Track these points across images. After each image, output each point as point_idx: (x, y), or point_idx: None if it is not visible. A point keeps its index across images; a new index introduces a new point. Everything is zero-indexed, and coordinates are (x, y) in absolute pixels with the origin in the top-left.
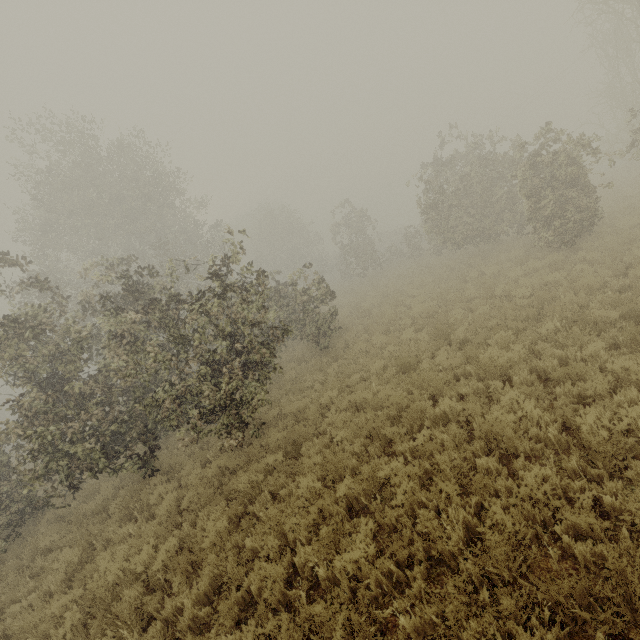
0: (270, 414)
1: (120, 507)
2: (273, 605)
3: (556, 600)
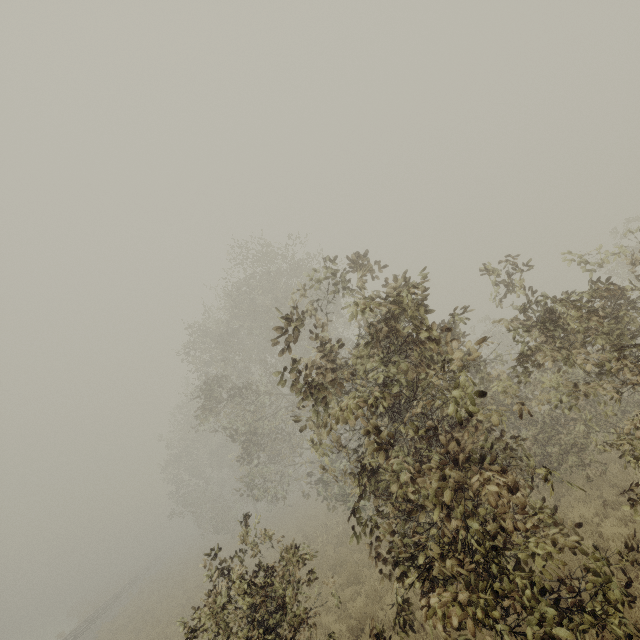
0: None
1: None
2: None
3: None
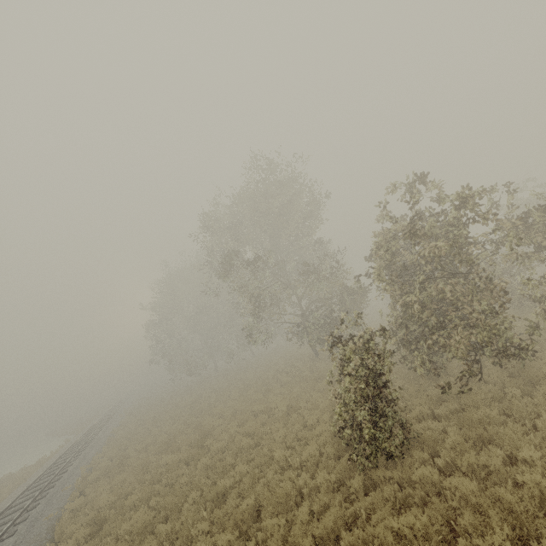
0: None
1: (543, 385)
2: None
3: None
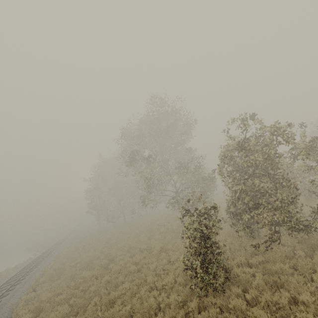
0: None
1: None
2: None
3: None
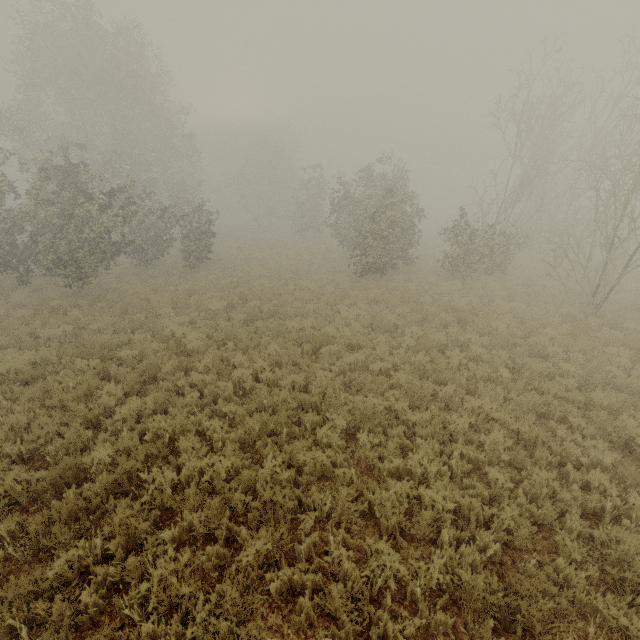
0: (112, 285)
1: None
2: (18, 338)
3: (76, 350)
